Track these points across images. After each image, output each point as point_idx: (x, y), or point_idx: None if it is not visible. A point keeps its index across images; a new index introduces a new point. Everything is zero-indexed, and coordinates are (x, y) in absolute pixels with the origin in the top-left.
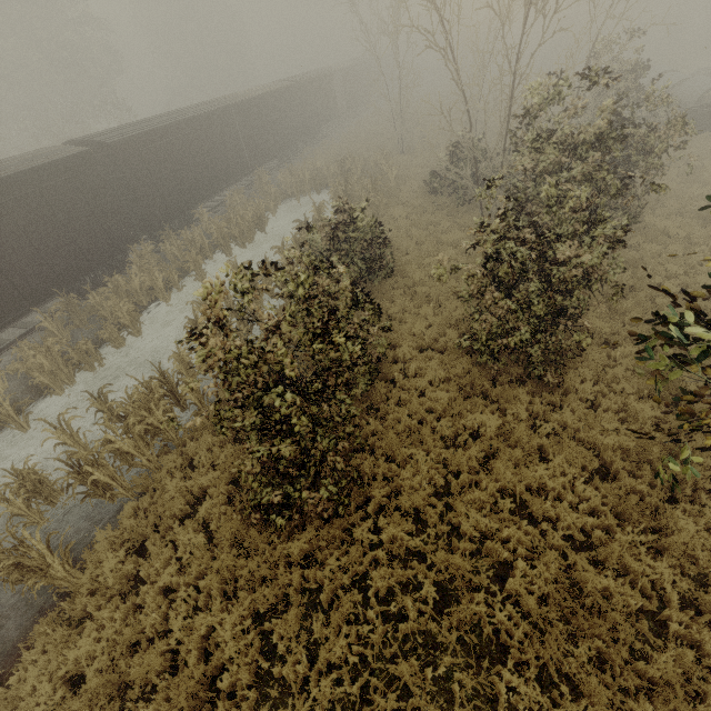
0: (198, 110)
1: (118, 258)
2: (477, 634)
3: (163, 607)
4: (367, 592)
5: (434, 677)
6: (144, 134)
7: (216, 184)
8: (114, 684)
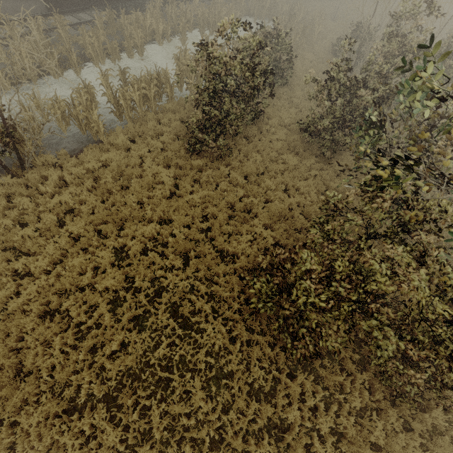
0: None
1: (140, 1)
2: (249, 214)
3: (140, 160)
4: (216, 190)
5: (230, 216)
6: None
7: None
8: (118, 174)
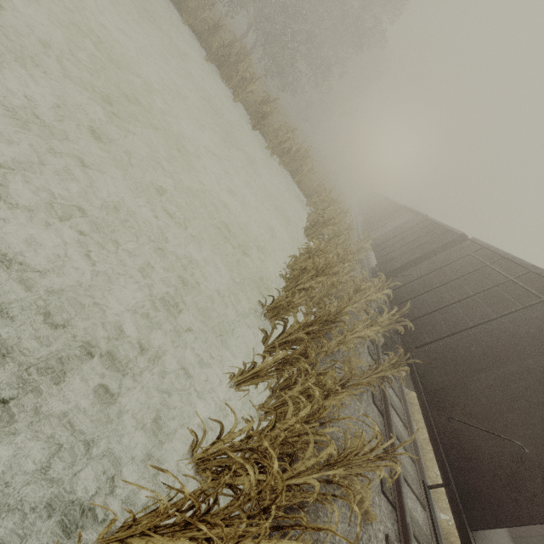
0: None
1: None
2: None
3: None
4: None
5: None
6: None
7: None
8: None
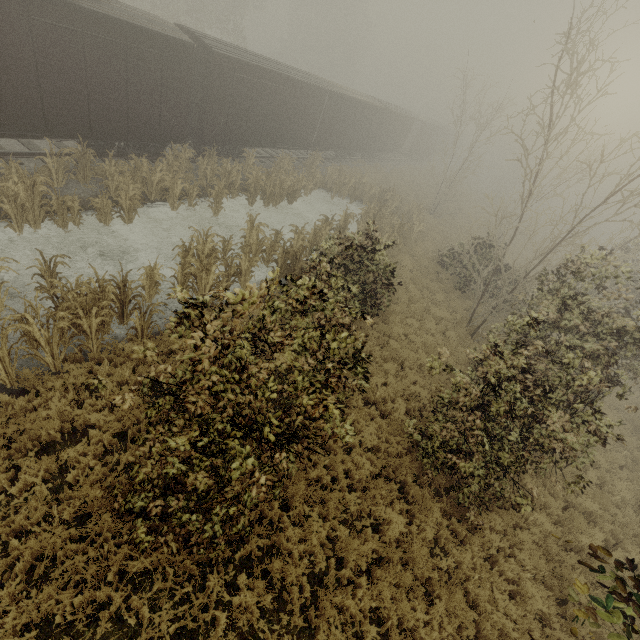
0: (302, 76)
1: (156, 144)
2: None
3: None
4: None
5: None
6: (248, 65)
7: (276, 141)
8: None
